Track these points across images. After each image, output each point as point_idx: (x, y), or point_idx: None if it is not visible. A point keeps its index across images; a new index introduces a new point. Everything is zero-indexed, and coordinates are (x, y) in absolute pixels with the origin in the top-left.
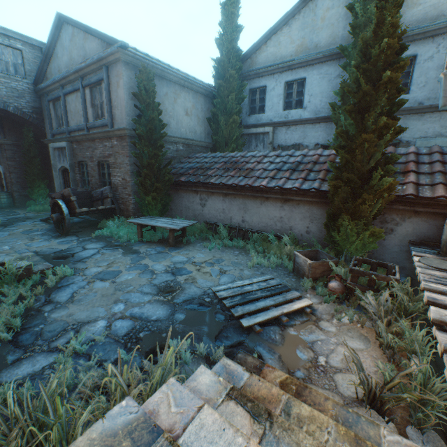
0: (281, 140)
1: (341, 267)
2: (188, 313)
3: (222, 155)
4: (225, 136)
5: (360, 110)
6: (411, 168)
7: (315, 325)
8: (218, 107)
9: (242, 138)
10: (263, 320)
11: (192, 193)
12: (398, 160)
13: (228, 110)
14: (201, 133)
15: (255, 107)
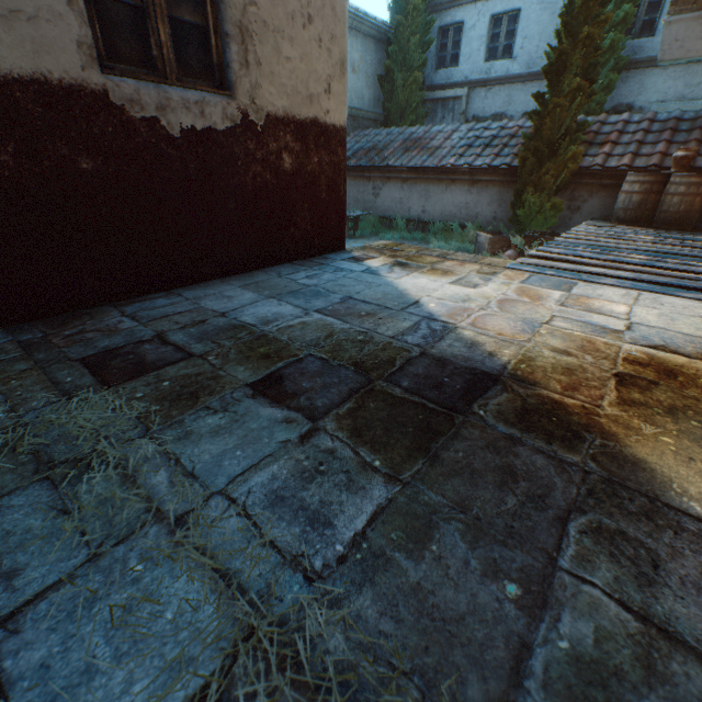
0: (477, 108)
1: (518, 238)
2: None
3: (399, 131)
4: (402, 104)
5: (558, 71)
6: (611, 139)
7: None
8: (394, 58)
9: (424, 107)
10: None
11: (363, 180)
12: (603, 131)
13: (408, 63)
14: (369, 100)
15: (446, 57)
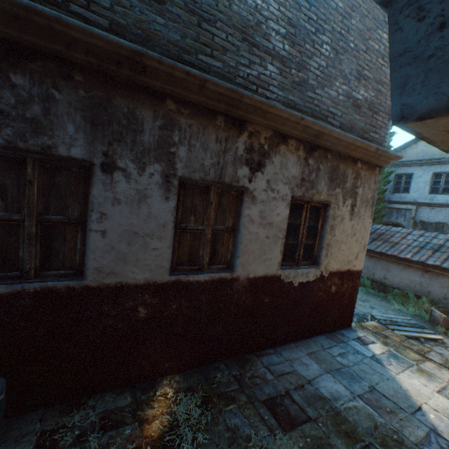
0: (423, 216)
1: None
2: (359, 320)
3: None
4: None
5: None
6: None
7: (444, 348)
8: None
9: (383, 211)
10: (407, 335)
11: None
12: None
13: None
14: None
15: (399, 188)
